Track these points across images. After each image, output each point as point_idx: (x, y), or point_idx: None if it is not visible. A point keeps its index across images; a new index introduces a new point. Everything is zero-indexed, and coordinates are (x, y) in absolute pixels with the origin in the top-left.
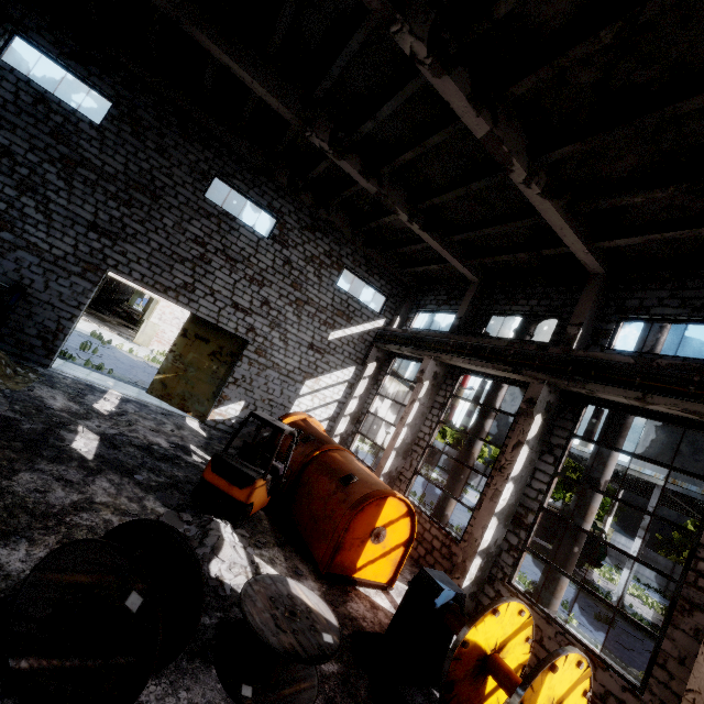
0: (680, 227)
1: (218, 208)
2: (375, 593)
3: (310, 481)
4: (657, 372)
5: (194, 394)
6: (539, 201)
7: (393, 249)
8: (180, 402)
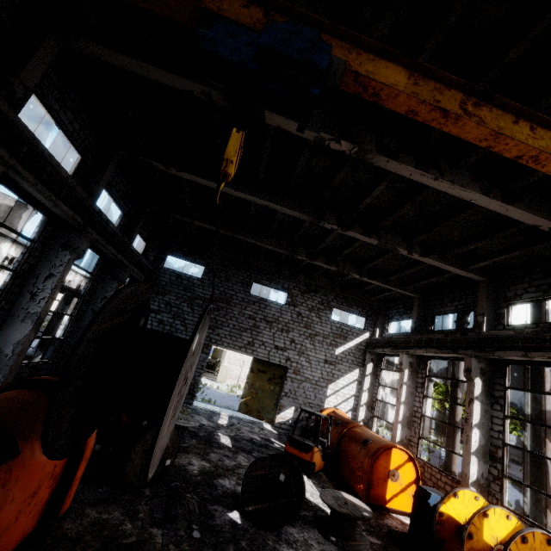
0: (505, 252)
1: (257, 297)
2: (404, 518)
3: (345, 448)
4: (527, 337)
5: (264, 407)
6: (422, 259)
7: (359, 289)
8: (257, 414)
